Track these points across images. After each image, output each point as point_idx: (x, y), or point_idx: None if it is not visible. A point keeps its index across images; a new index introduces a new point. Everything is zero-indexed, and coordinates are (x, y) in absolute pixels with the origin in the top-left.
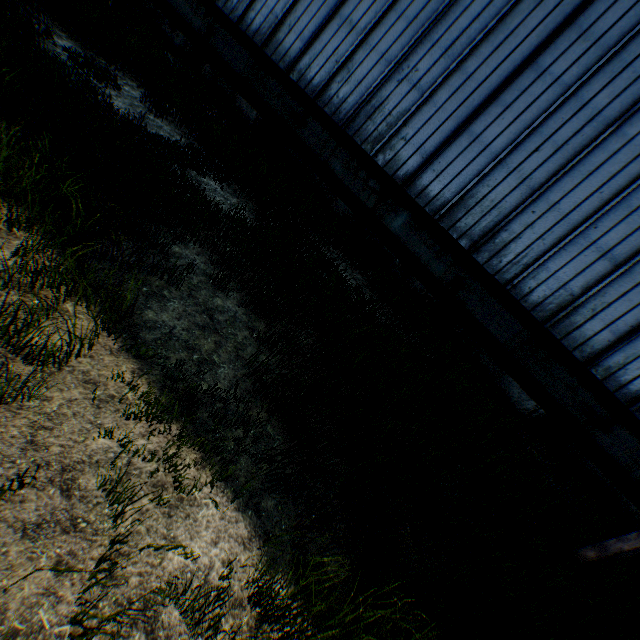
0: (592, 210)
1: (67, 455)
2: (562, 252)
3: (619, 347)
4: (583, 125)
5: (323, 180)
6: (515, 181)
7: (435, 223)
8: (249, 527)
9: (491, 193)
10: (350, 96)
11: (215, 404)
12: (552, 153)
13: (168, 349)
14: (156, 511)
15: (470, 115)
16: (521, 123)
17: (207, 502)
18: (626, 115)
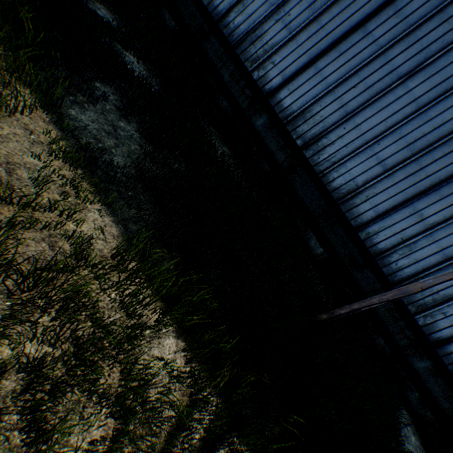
0: (379, 133)
1: (11, 157)
2: (356, 157)
3: (377, 221)
4: (385, 75)
5: (215, 83)
6: (337, 106)
7: (283, 125)
8: (118, 232)
9: (321, 111)
10: (242, 25)
11: (109, 172)
12: (363, 91)
13: (83, 134)
14: (63, 202)
15: (318, 55)
16: (348, 67)
17: (95, 211)
18: (411, 73)
